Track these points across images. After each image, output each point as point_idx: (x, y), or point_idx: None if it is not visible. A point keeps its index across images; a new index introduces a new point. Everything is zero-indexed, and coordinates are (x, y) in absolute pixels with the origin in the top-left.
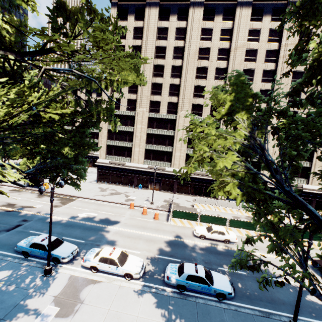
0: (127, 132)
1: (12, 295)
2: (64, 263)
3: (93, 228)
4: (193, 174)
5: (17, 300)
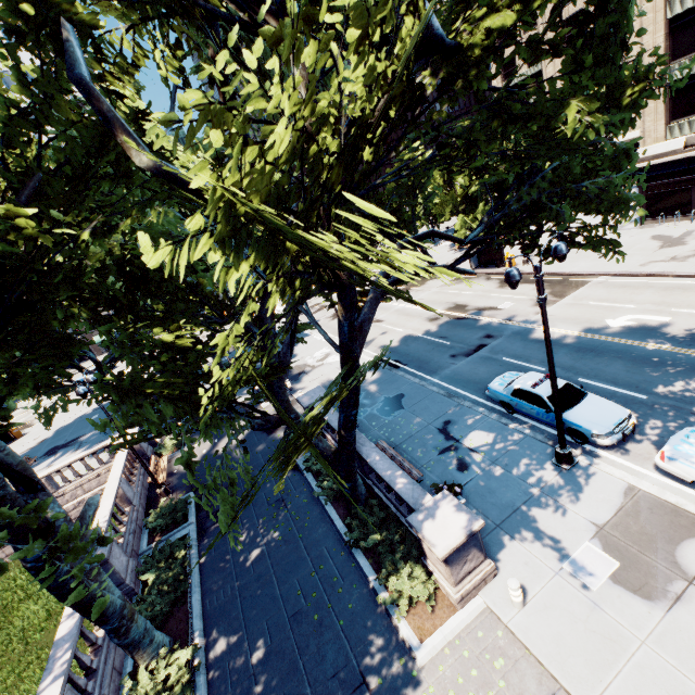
0: None
1: (504, 485)
2: (598, 447)
3: (667, 360)
4: None
5: (514, 498)
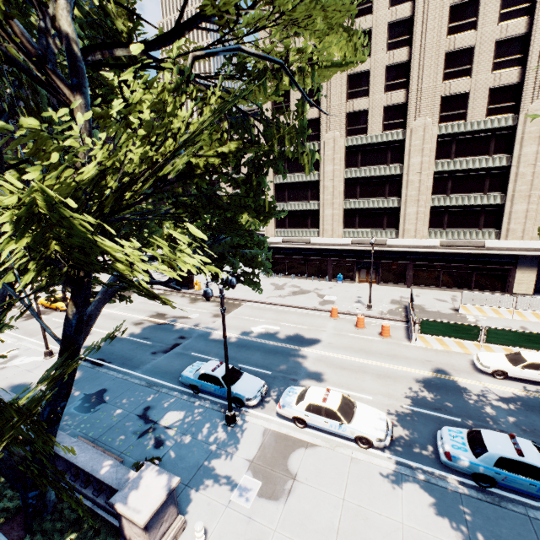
0: (307, 184)
1: (192, 450)
2: (249, 407)
3: (279, 350)
4: (449, 248)
5: (199, 458)
